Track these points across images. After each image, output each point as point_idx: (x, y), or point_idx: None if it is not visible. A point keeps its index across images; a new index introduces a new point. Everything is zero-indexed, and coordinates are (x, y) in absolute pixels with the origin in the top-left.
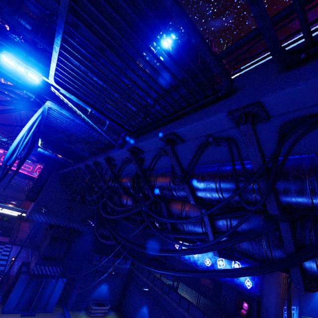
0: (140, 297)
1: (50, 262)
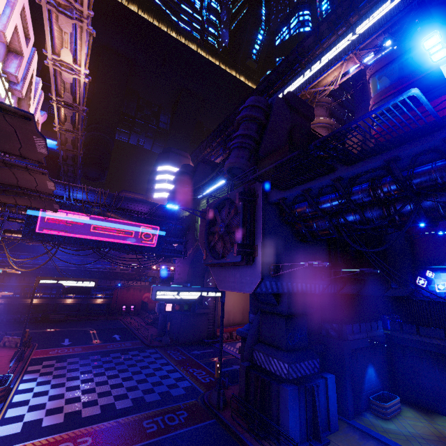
0: (445, 372)
1: (300, 354)
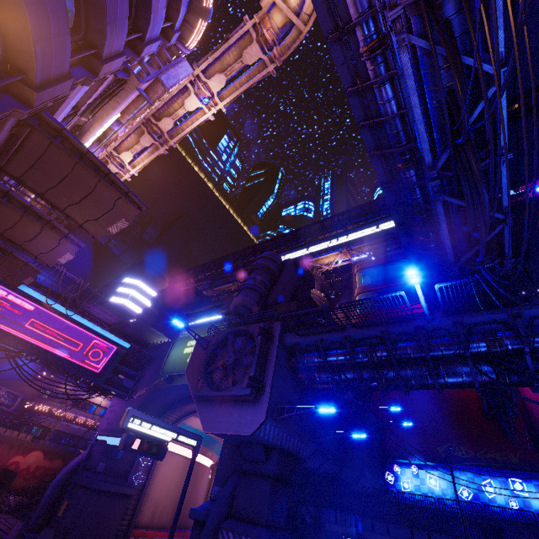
0: None
1: (278, 534)
